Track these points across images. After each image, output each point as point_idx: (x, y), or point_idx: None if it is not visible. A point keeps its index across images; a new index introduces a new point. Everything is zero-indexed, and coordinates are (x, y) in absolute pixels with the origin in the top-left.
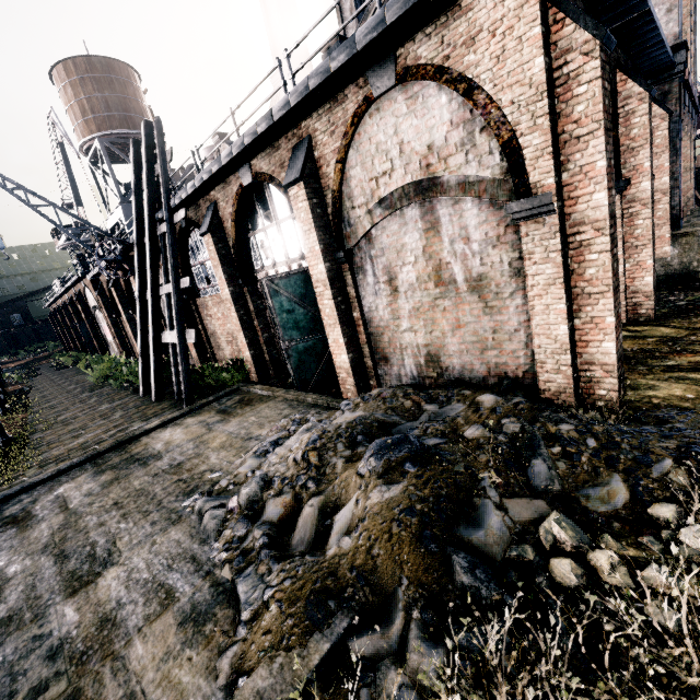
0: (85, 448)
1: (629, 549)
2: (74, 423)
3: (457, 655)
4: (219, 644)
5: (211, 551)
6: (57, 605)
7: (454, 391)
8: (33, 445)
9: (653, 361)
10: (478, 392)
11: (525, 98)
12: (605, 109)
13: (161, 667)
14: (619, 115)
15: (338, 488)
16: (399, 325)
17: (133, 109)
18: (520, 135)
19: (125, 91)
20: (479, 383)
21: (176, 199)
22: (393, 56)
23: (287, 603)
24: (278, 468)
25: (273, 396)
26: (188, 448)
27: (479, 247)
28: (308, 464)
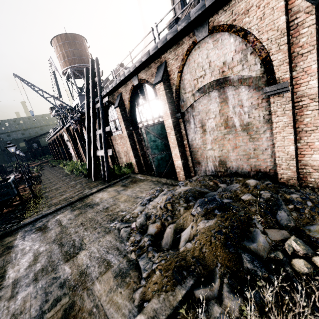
0: (66, 200)
1: None
2: (61, 189)
3: (253, 300)
4: (133, 287)
5: (125, 246)
6: (61, 265)
7: (233, 178)
8: (45, 198)
9: None
10: (246, 178)
11: (274, 37)
12: (317, 39)
13: (108, 295)
14: None
15: (182, 220)
16: (206, 147)
17: (84, 55)
18: (271, 54)
19: (80, 47)
20: (246, 174)
21: (104, 92)
22: (207, 22)
23: (164, 270)
24: (152, 211)
25: (146, 179)
26: (110, 201)
27: (248, 109)
28: (167, 209)
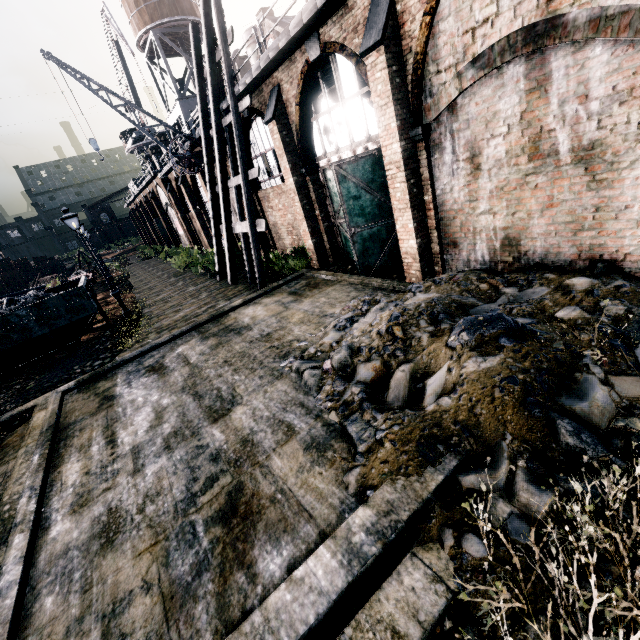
0: (187, 320)
1: None
2: (172, 301)
3: (589, 497)
4: (341, 466)
5: (316, 401)
6: (206, 427)
7: (535, 274)
8: (147, 317)
9: None
10: (565, 275)
11: None
12: None
13: (299, 476)
14: None
15: (427, 358)
16: (476, 207)
17: None
18: None
19: None
20: (564, 267)
21: (240, 85)
22: None
23: (400, 442)
24: (362, 340)
25: (338, 281)
26: (272, 322)
27: (600, 106)
28: (394, 337)
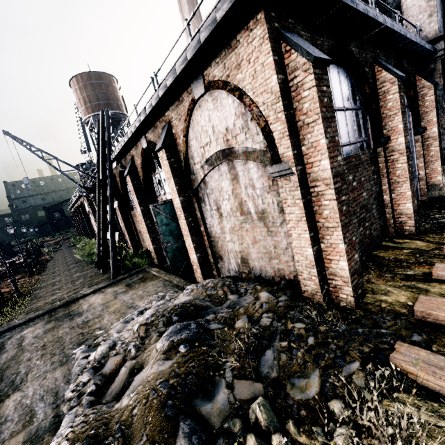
0: (53, 303)
1: (302, 436)
2: (57, 285)
3: None
4: None
5: (67, 390)
6: None
7: (251, 285)
8: (30, 298)
9: (398, 270)
10: (264, 288)
11: (270, 101)
12: (323, 105)
13: None
14: (379, 93)
15: (145, 355)
16: (225, 237)
17: (112, 99)
18: (270, 123)
19: (107, 89)
20: (270, 280)
21: (113, 155)
22: (201, 75)
23: (70, 442)
24: (125, 334)
25: (159, 276)
26: (97, 310)
27: (260, 192)
28: (138, 335)
